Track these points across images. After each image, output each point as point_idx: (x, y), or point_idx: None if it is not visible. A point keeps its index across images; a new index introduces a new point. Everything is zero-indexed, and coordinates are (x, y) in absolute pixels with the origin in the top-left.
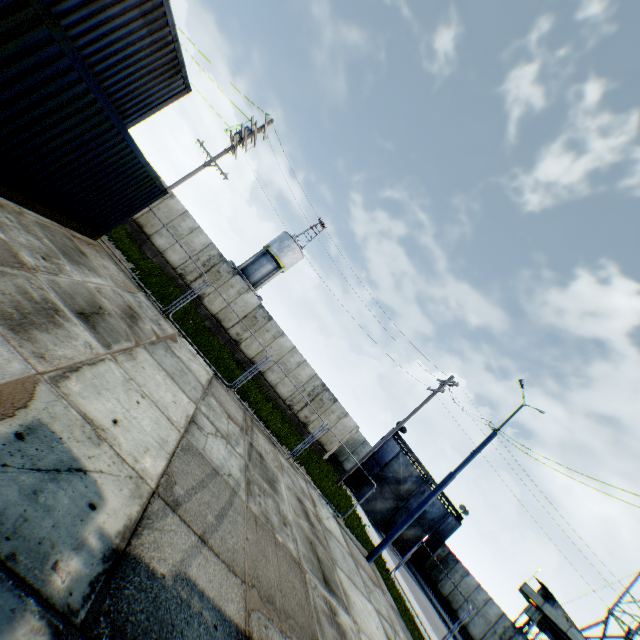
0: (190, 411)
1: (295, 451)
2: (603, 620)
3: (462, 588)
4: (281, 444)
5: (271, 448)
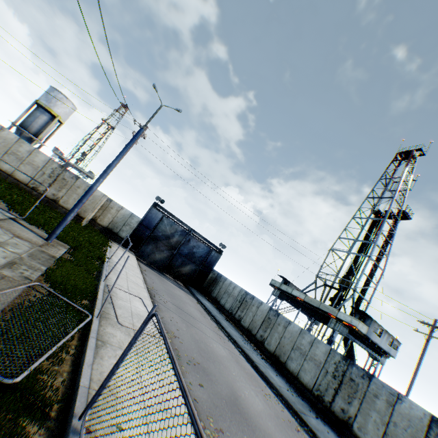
0: None
1: None
2: (314, 282)
3: (223, 288)
4: None
5: None
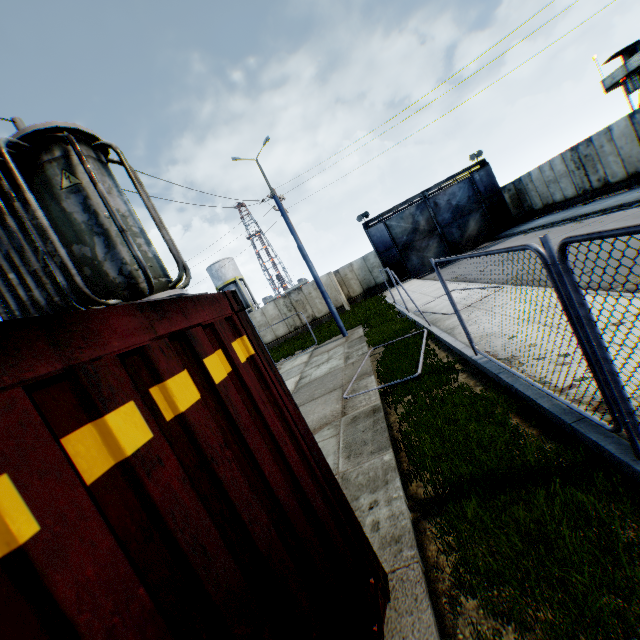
0: None
1: None
2: None
3: (539, 187)
4: None
5: None
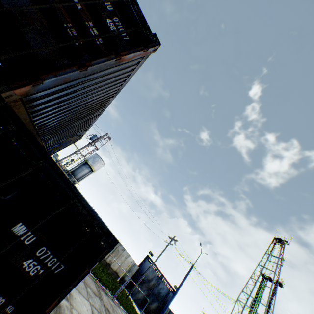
0: (90, 308)
1: (116, 294)
2: None
3: None
4: (106, 288)
5: (107, 297)
